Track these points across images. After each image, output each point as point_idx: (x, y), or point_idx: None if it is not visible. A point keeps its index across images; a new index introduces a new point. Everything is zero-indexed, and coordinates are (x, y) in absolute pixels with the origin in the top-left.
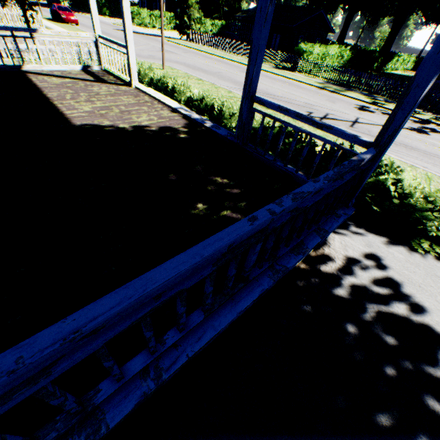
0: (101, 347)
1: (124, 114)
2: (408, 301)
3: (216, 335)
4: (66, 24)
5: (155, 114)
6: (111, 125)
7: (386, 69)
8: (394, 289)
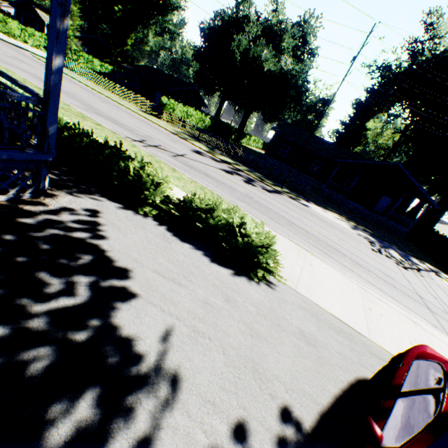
0: None
1: None
2: (97, 233)
3: None
4: None
5: None
6: None
7: (242, 142)
8: (93, 226)
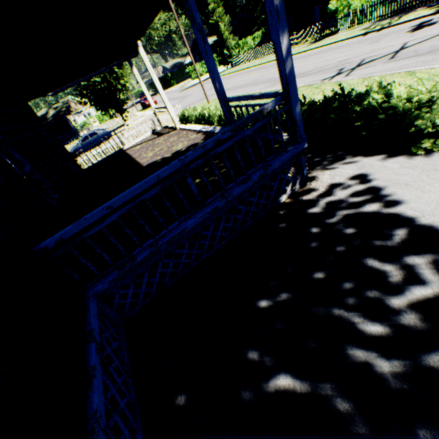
0: (119, 219)
1: (169, 149)
2: (385, 199)
3: (186, 231)
4: (150, 107)
5: (186, 140)
6: (161, 158)
7: None
8: (373, 194)
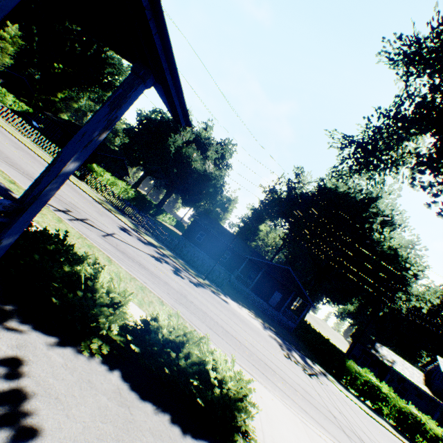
0: None
1: None
2: (22, 423)
3: None
4: None
5: None
6: None
7: (159, 217)
8: (13, 406)
